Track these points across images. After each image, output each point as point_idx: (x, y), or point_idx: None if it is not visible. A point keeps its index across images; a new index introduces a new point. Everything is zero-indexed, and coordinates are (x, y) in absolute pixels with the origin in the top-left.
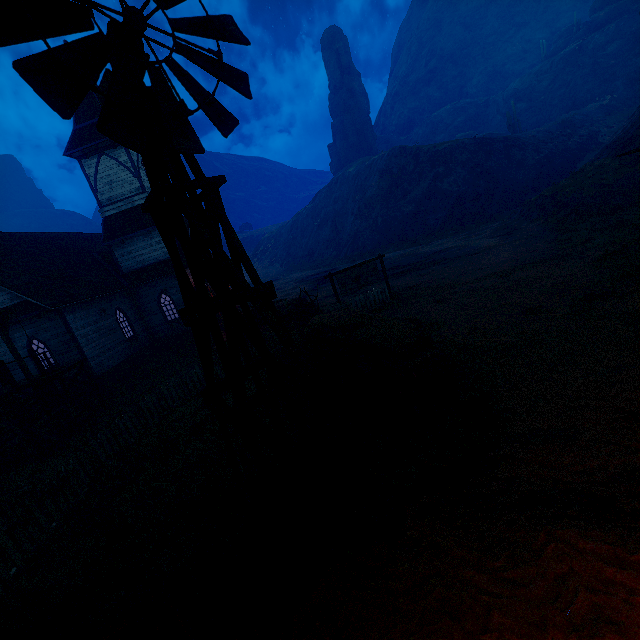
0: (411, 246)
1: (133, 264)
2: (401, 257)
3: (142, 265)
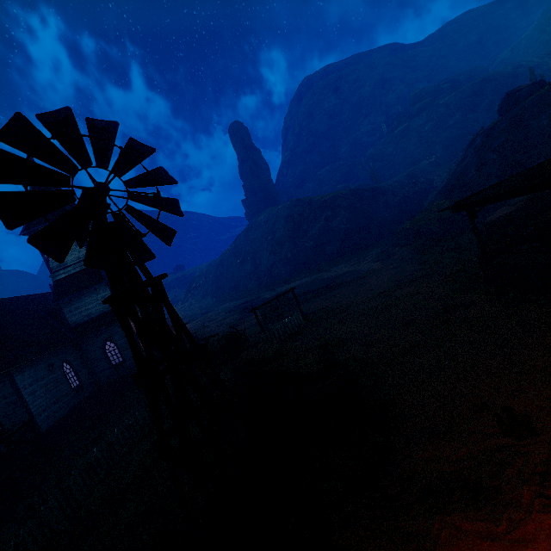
0: (317, 272)
1: (80, 318)
2: (310, 283)
3: (88, 318)
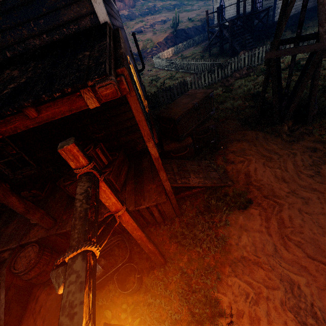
0: None
1: None
2: None
3: None
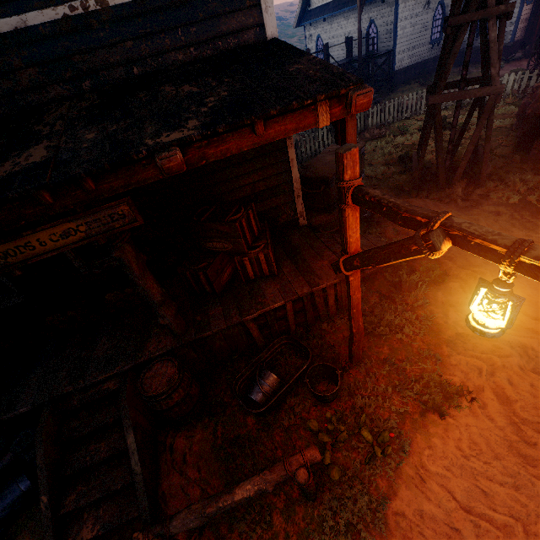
0: None
1: None
2: None
3: None
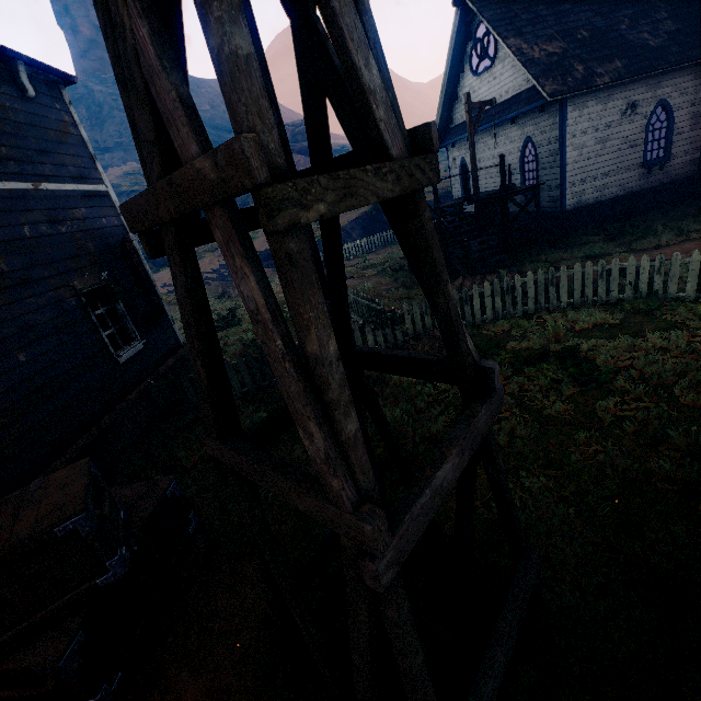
0: None
1: None
2: None
3: None
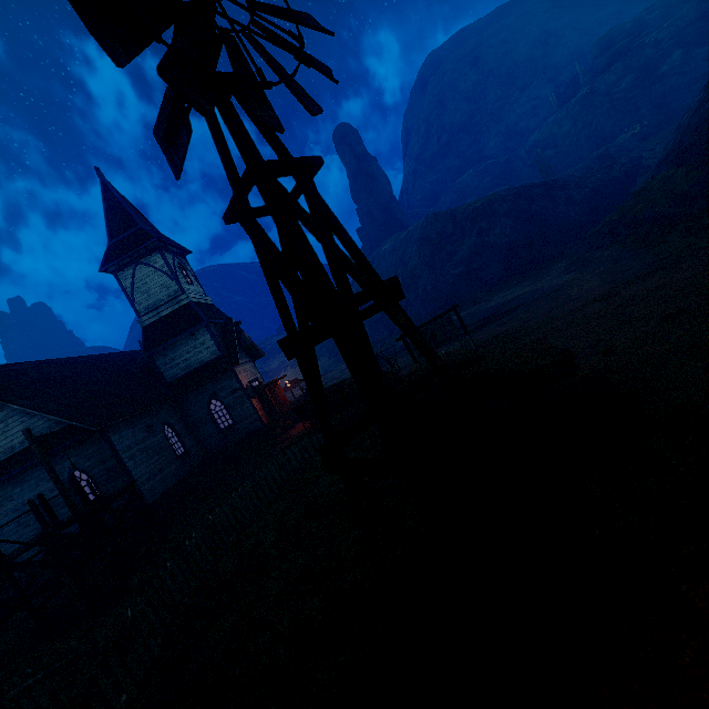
0: (472, 306)
1: (177, 372)
2: (466, 317)
3: (187, 371)
